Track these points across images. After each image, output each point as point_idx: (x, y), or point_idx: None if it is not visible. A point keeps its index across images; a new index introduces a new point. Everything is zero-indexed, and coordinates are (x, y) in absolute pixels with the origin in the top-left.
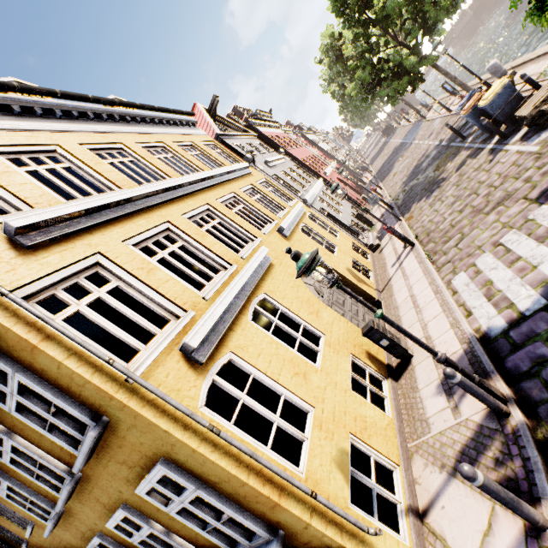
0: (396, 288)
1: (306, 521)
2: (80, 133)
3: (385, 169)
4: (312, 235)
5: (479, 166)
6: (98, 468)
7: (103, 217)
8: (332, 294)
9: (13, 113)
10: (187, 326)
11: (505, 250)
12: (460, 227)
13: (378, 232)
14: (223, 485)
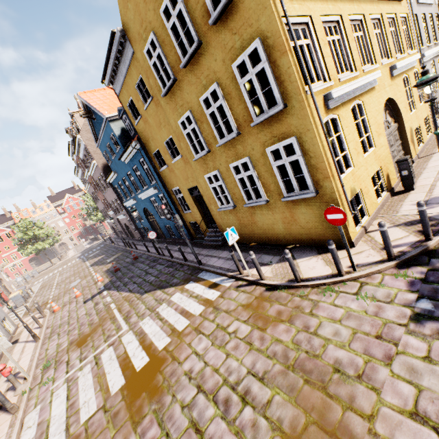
0: (435, 159)
1: (334, 190)
2: None
3: None
4: (406, 89)
5: None
6: (254, 133)
7: None
8: (389, 136)
9: None
10: (328, 88)
11: None
12: None
13: None
14: (312, 160)
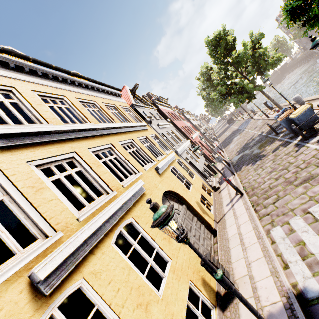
0: (228, 223)
1: None
2: (37, 84)
3: (227, 141)
4: (178, 175)
5: (288, 152)
6: None
7: (19, 141)
8: (184, 221)
9: None
10: (50, 248)
11: (313, 218)
12: (276, 190)
13: (219, 178)
14: None
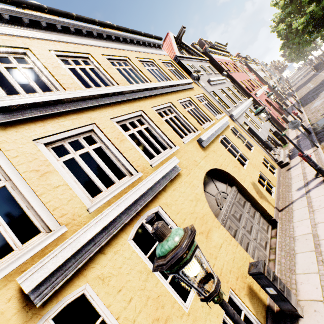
0: (297, 215)
1: None
2: (56, 42)
3: (309, 96)
4: (229, 147)
5: None
6: None
7: (24, 115)
8: (231, 207)
9: (3, 21)
10: (50, 246)
11: None
12: None
13: (289, 150)
14: None
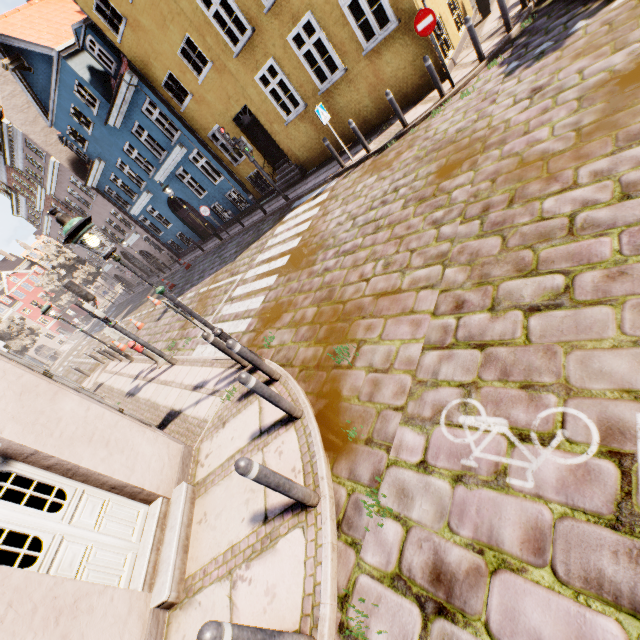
0: None
1: (416, 8)
2: None
3: None
4: None
5: None
6: None
7: None
8: None
9: None
10: None
11: None
12: None
13: None
14: None
